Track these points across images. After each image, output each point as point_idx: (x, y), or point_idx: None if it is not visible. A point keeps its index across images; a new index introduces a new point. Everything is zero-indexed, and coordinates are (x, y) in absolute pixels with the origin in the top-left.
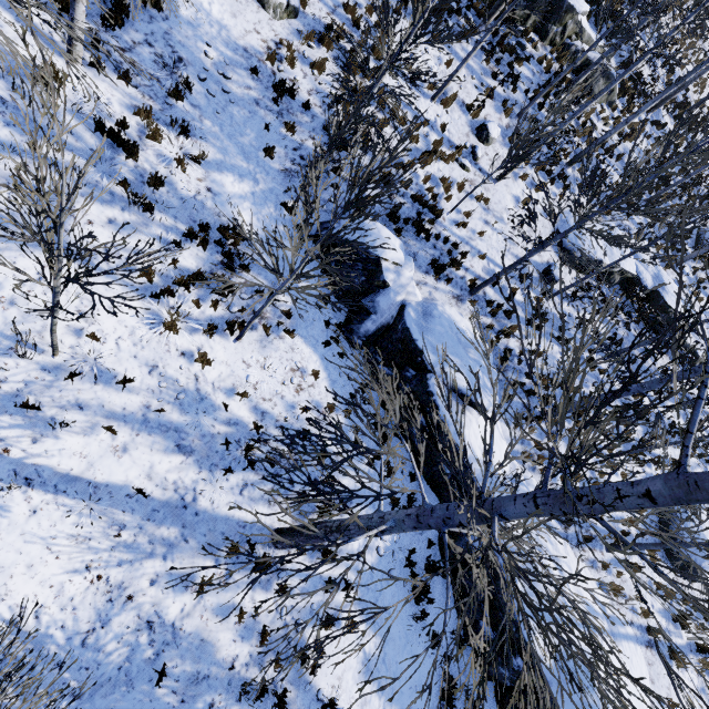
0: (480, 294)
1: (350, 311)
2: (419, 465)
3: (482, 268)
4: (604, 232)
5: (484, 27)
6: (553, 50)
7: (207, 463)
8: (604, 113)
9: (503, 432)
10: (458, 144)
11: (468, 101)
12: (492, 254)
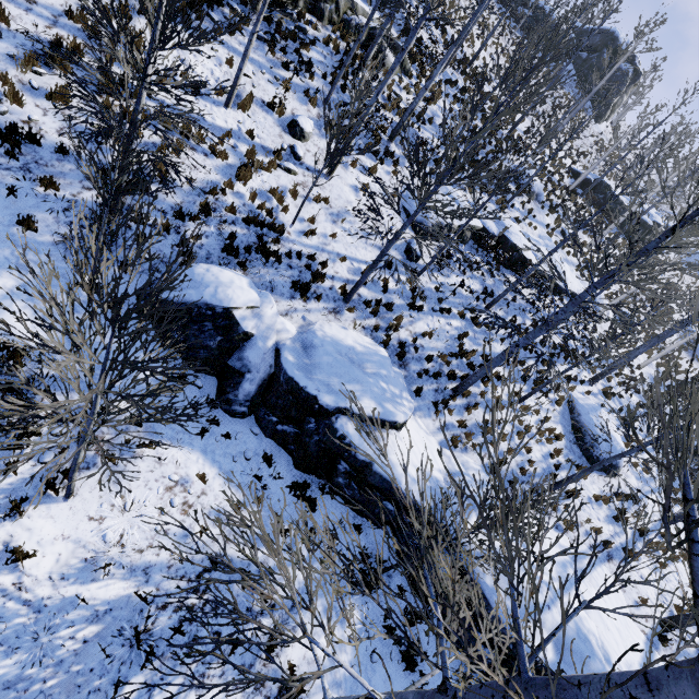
0: (355, 298)
1: (219, 379)
2: (360, 512)
3: (347, 270)
4: (446, 207)
5: (255, 15)
6: (334, 29)
7: (80, 697)
8: (403, 82)
9: (427, 427)
10: (274, 148)
11: (267, 99)
12: (352, 252)
